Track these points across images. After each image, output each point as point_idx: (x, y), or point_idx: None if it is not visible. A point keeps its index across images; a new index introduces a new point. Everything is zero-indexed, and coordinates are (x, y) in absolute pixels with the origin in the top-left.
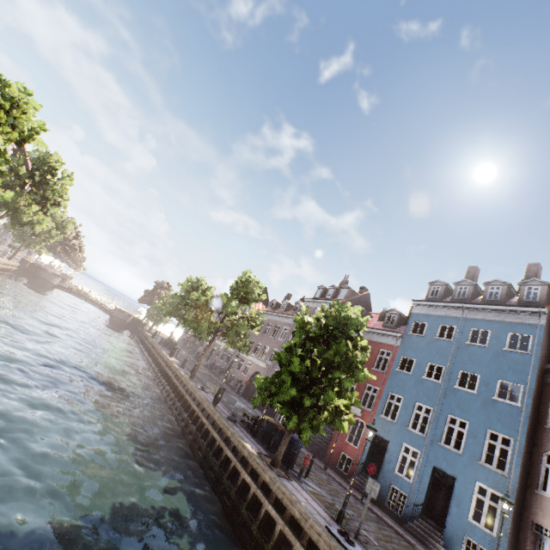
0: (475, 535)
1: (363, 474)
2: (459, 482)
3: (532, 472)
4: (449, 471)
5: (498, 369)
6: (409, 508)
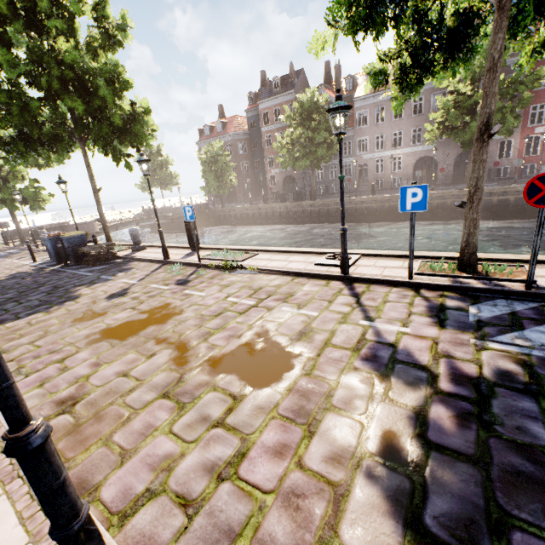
0: None
1: None
2: None
3: None
4: None
5: None
6: None
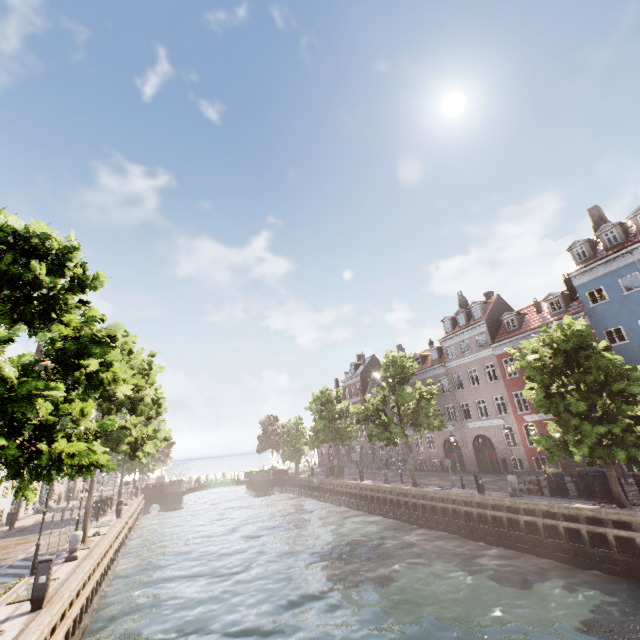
0: None
1: None
2: None
3: None
4: None
5: None
6: None
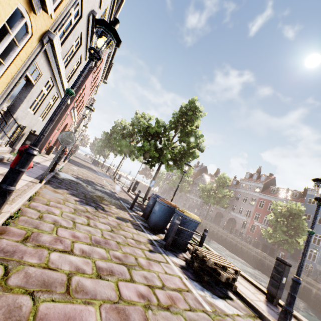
0: None
1: (290, 259)
2: None
3: None
4: None
5: None
6: (315, 271)
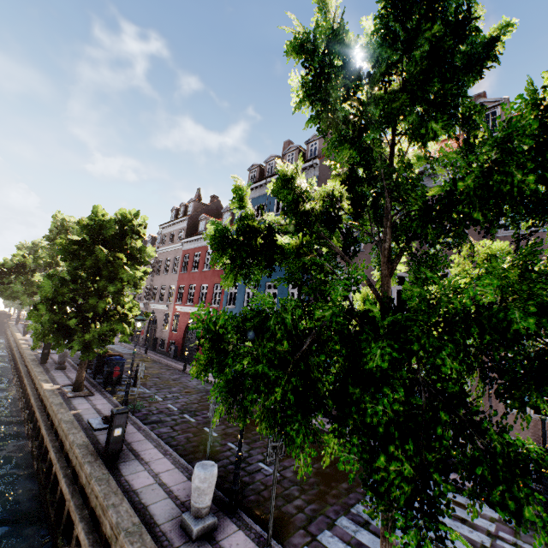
0: None
1: None
2: None
3: None
4: None
5: None
6: None
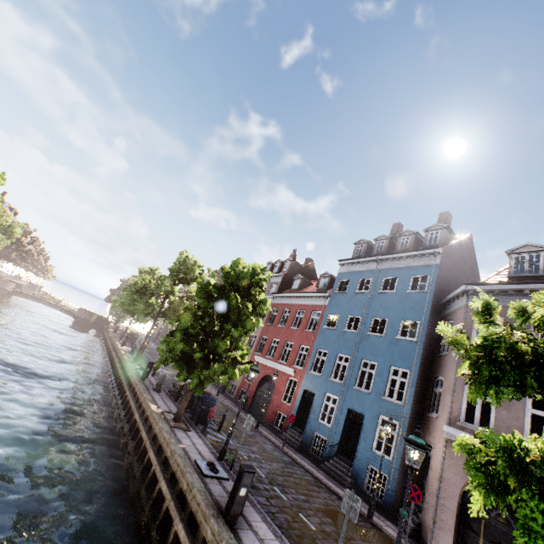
0: (376, 463)
1: (294, 428)
2: (367, 418)
3: (427, 399)
4: (359, 410)
5: (402, 311)
6: (327, 450)
